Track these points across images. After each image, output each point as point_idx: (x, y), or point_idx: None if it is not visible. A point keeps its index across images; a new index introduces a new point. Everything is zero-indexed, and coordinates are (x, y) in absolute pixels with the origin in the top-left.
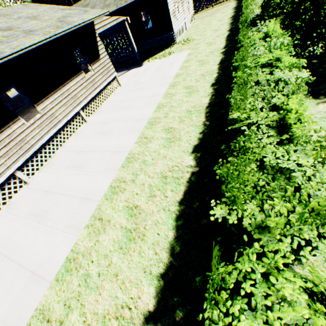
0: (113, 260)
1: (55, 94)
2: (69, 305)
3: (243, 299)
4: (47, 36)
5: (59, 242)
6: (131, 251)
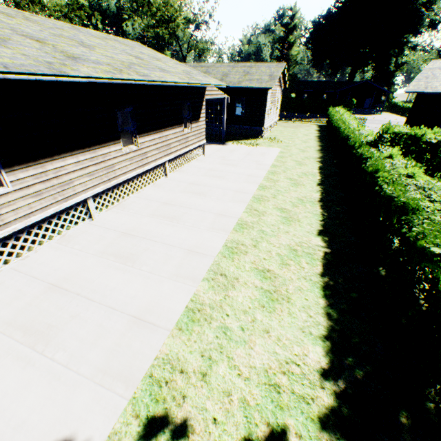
0: (256, 317)
1: (156, 134)
2: (208, 357)
3: None
4: (184, 81)
5: (169, 290)
6: (278, 311)
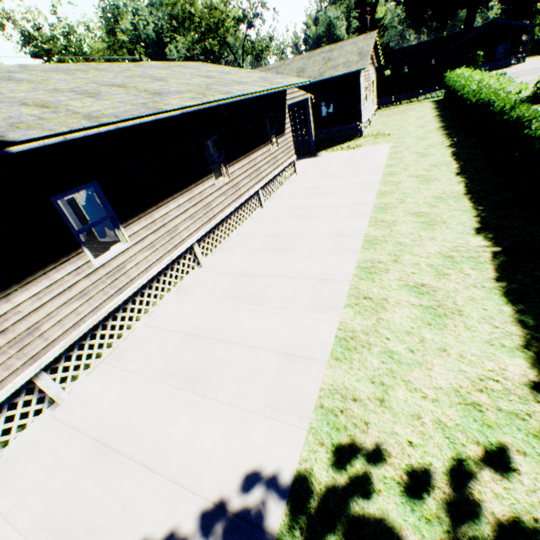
0: (424, 336)
1: (244, 160)
2: (380, 383)
3: None
4: (266, 88)
5: (309, 322)
6: (450, 327)
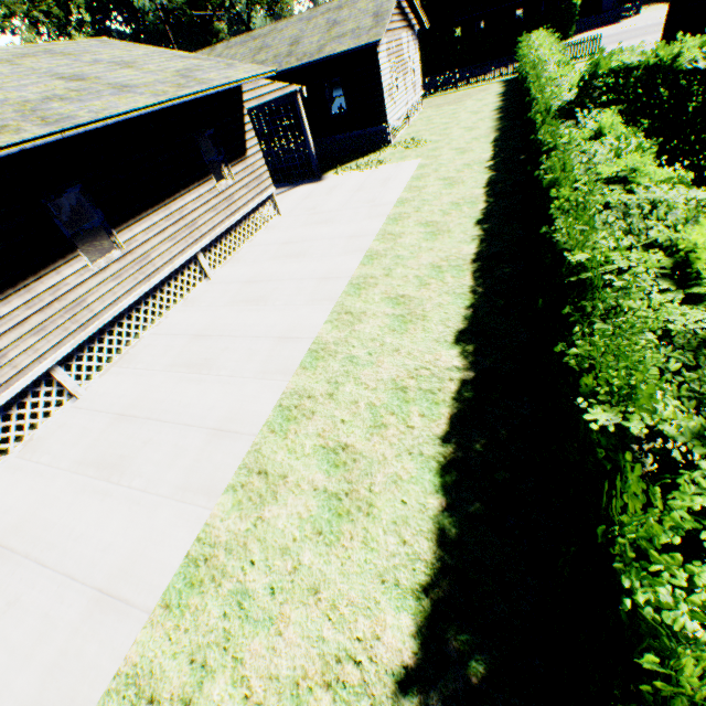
0: (303, 559)
1: (156, 214)
2: (202, 663)
3: (705, 563)
4: (162, 99)
5: (165, 523)
6: (345, 539)
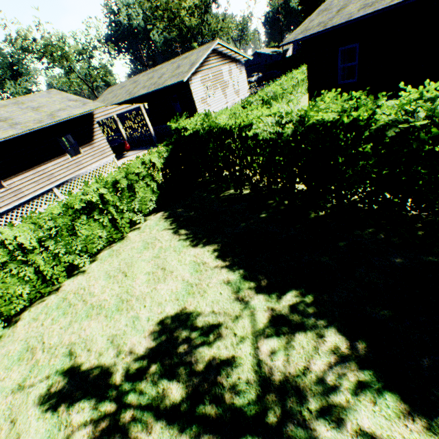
0: None
1: (28, 173)
2: None
3: None
4: (20, 131)
5: None
6: None
